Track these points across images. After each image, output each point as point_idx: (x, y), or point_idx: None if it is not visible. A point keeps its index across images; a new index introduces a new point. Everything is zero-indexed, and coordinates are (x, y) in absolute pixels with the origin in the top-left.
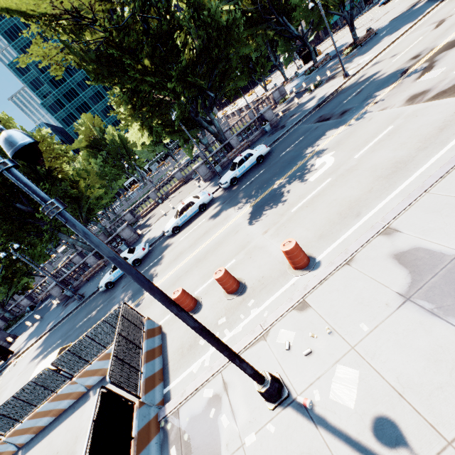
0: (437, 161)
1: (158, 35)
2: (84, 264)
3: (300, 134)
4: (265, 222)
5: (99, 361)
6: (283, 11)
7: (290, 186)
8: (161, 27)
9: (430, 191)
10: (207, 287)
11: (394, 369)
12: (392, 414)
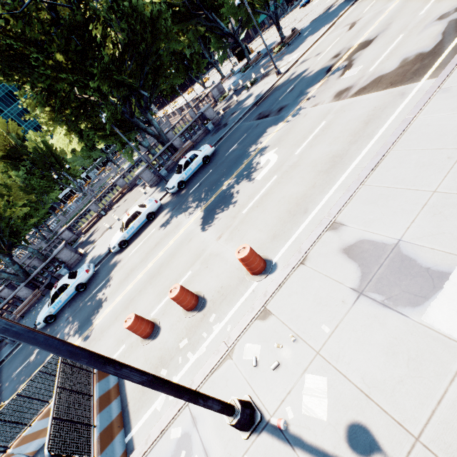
0: (367, 154)
1: (71, 26)
2: (14, 299)
3: (242, 131)
4: (218, 227)
5: (42, 420)
6: (211, 7)
7: (239, 186)
8: (75, 17)
9: (365, 183)
10: (164, 306)
11: (358, 369)
12: (363, 418)
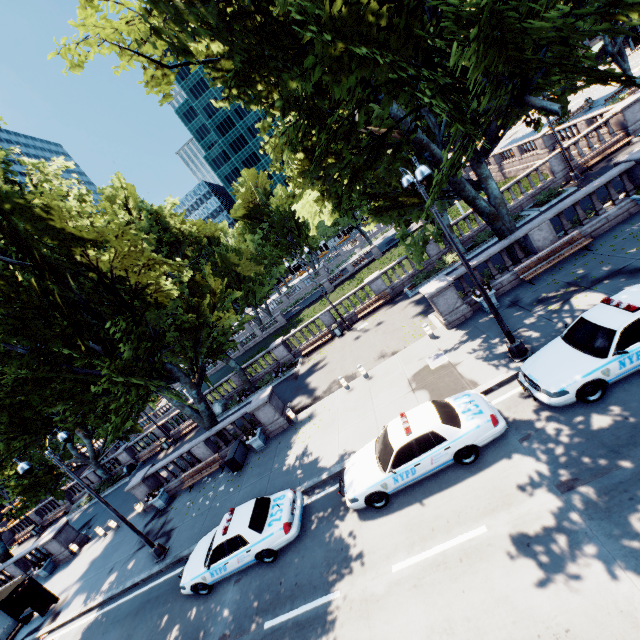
0: None
1: None
2: (189, 453)
3: None
4: None
5: None
6: None
7: None
8: None
9: None
10: None
11: None
12: None
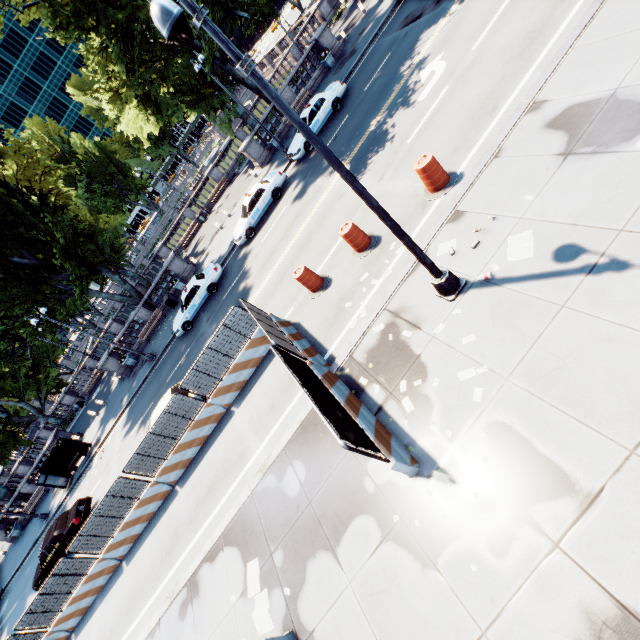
0: (579, 12)
1: None
2: (135, 322)
3: (383, 51)
4: (376, 170)
5: (231, 375)
6: None
7: (394, 118)
8: None
9: (576, 46)
10: (328, 262)
11: (565, 211)
12: (569, 240)
